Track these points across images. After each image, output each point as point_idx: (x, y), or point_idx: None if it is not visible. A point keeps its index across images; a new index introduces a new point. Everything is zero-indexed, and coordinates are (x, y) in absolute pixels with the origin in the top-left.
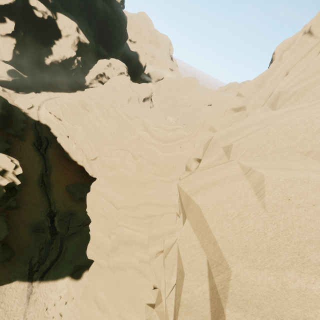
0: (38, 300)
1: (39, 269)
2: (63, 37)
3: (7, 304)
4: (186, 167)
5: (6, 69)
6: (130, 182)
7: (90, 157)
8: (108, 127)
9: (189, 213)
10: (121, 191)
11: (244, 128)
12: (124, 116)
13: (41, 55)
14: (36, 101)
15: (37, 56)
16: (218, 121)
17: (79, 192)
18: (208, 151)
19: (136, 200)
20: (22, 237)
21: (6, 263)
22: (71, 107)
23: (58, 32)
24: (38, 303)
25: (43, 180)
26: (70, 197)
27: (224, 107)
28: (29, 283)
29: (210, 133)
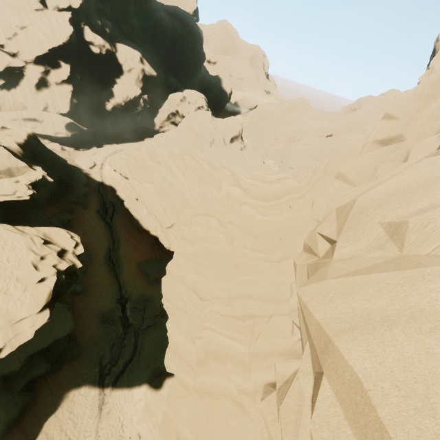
0: (111, 413)
1: (111, 371)
2: (125, 72)
3: (76, 414)
4: (304, 246)
5: (64, 123)
6: (219, 262)
7: (165, 225)
8: (185, 182)
9: (331, 370)
10: (207, 274)
11: (426, 184)
12: (206, 165)
13: (101, 100)
14: (98, 158)
15: (97, 102)
16: (351, 164)
17: (154, 271)
18: (348, 227)
19: (228, 288)
20: (90, 330)
21: (73, 362)
22: (139, 160)
23: (118, 67)
24: (112, 417)
25: (111, 256)
26: (144, 277)
27: (361, 140)
28: (100, 390)
29: (338, 184)
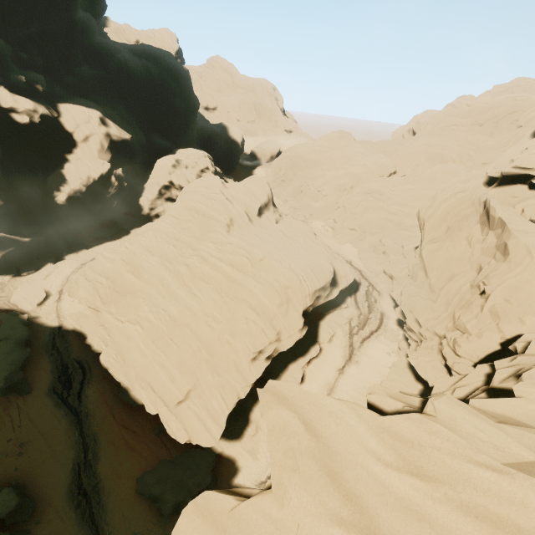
0: None
1: None
2: (80, 143)
3: None
4: None
5: None
6: None
7: (173, 400)
8: (197, 308)
9: None
10: None
11: None
12: (228, 268)
13: (46, 191)
14: (54, 282)
15: (40, 195)
16: None
17: (170, 490)
18: None
19: None
20: None
21: None
22: (115, 279)
23: (68, 138)
24: None
25: (82, 483)
26: (151, 510)
27: None
28: None
29: None
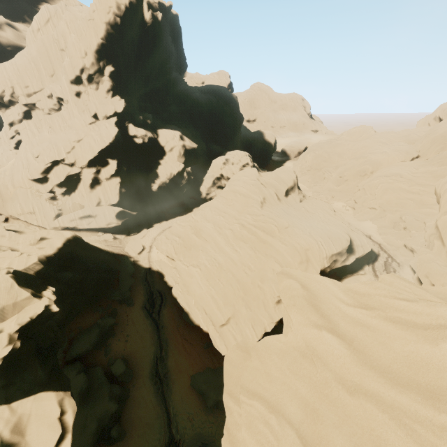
0: None
1: None
2: (167, 152)
3: None
4: None
5: (115, 213)
6: None
7: (218, 322)
8: (237, 259)
9: None
10: None
11: None
12: (260, 232)
13: (147, 183)
14: (147, 240)
15: (144, 186)
16: None
17: (213, 390)
18: None
19: None
20: None
21: None
22: (184, 238)
23: (161, 150)
24: None
25: (158, 369)
26: (199, 401)
27: None
28: None
29: None
